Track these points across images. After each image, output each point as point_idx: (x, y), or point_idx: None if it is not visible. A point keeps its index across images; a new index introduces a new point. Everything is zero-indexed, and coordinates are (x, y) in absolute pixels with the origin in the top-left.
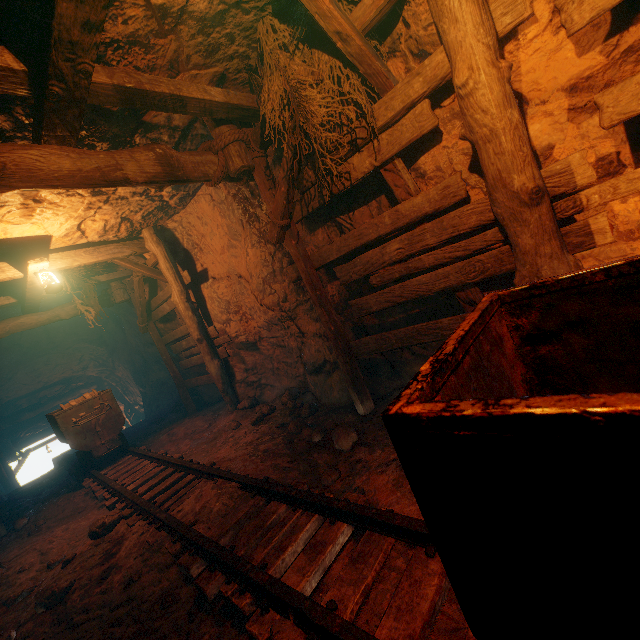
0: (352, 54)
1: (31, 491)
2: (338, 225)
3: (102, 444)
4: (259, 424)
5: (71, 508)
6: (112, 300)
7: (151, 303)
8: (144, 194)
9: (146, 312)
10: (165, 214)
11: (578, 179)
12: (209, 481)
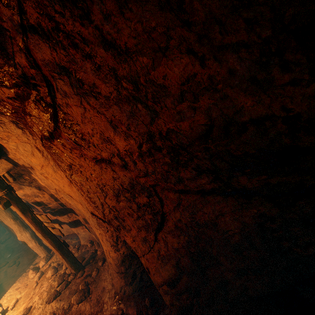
0: None
1: None
2: None
3: None
4: (3, 244)
5: None
6: None
7: None
8: None
9: None
10: None
11: None
12: None
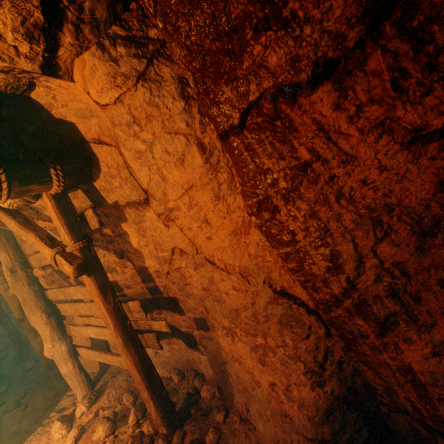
0: None
1: None
2: None
3: None
4: None
5: None
6: None
7: None
8: None
9: None
10: None
11: None
12: None
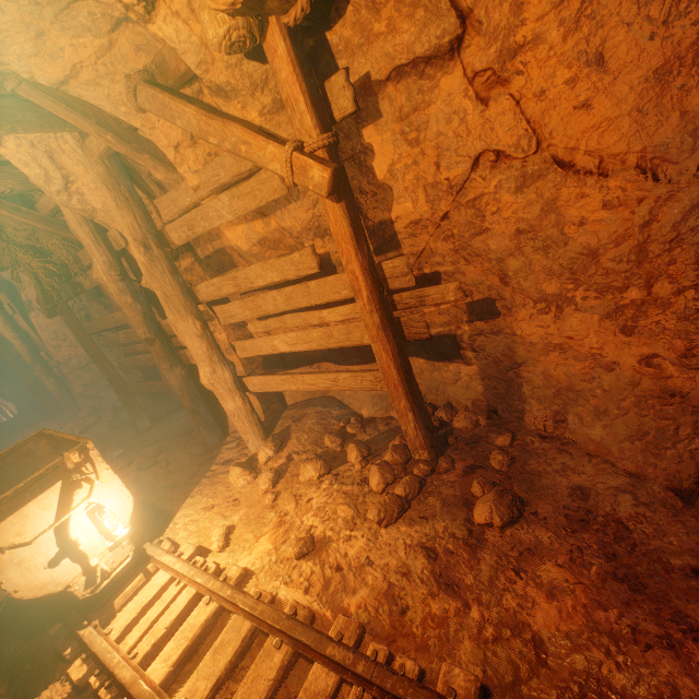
0: (44, 231)
1: None
2: (103, 303)
3: None
4: (84, 434)
5: None
6: None
7: None
8: None
9: None
10: None
11: (174, 331)
12: None
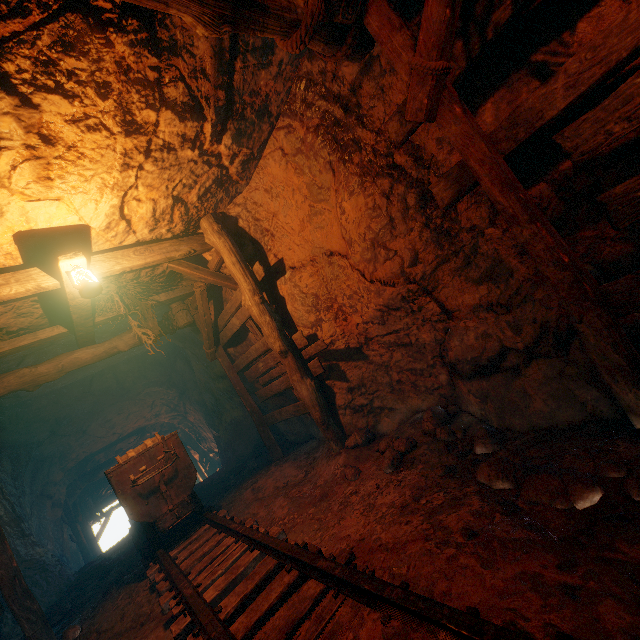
0: None
1: (99, 569)
2: (535, 69)
3: (169, 510)
4: (397, 470)
5: (132, 613)
6: (174, 324)
7: (217, 322)
8: (197, 145)
9: (212, 333)
10: (225, 194)
11: None
12: (364, 609)
